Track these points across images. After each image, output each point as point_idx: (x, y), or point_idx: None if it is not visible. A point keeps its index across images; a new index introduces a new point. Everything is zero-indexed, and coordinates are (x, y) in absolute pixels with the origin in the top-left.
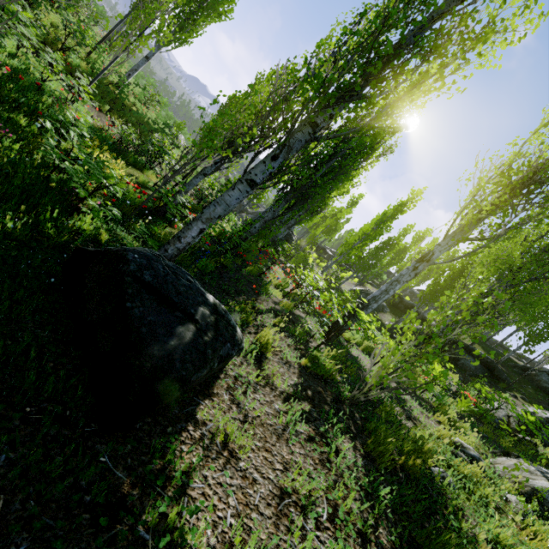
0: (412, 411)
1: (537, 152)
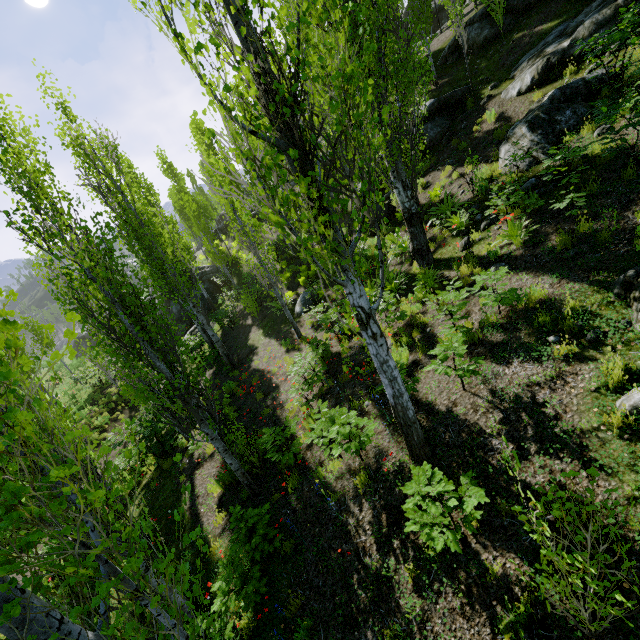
0: (566, 431)
1: (243, 105)
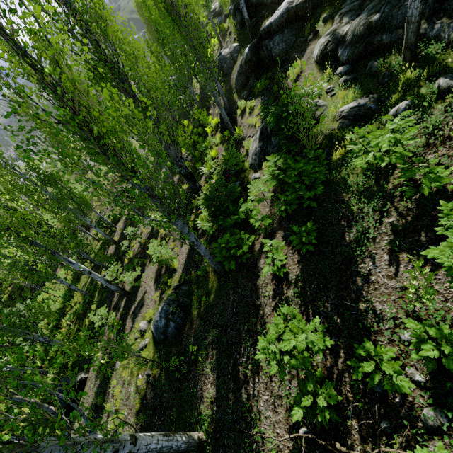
0: (136, 318)
1: None
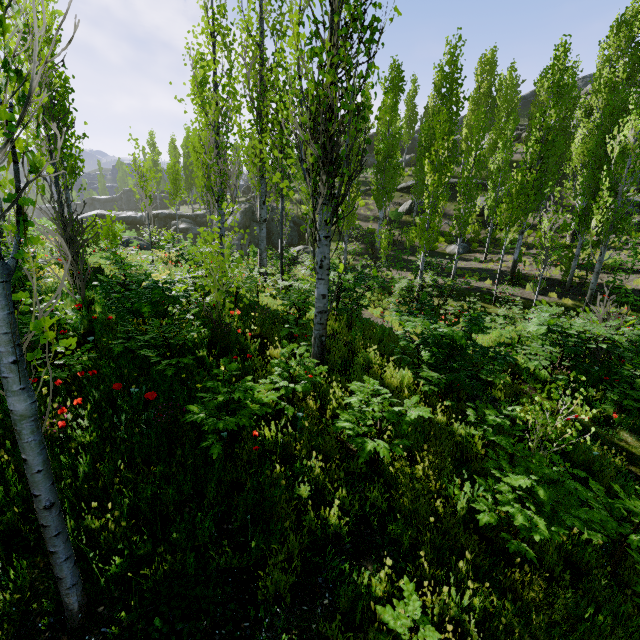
0: None
1: None
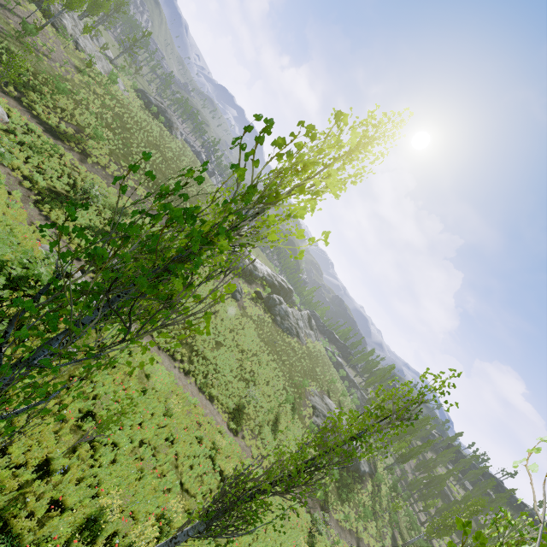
0: None
1: None
